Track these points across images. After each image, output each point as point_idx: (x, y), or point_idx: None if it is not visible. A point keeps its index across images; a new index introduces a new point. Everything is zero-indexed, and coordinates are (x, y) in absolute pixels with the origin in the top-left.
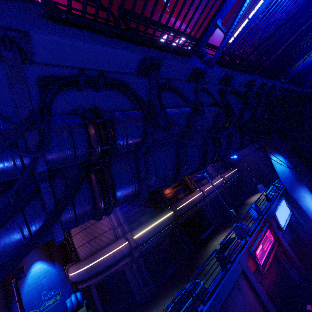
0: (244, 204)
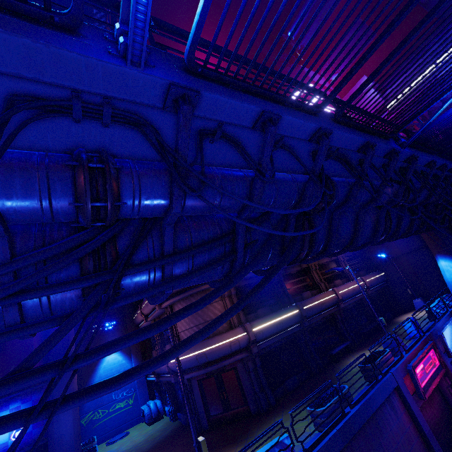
0: (392, 322)
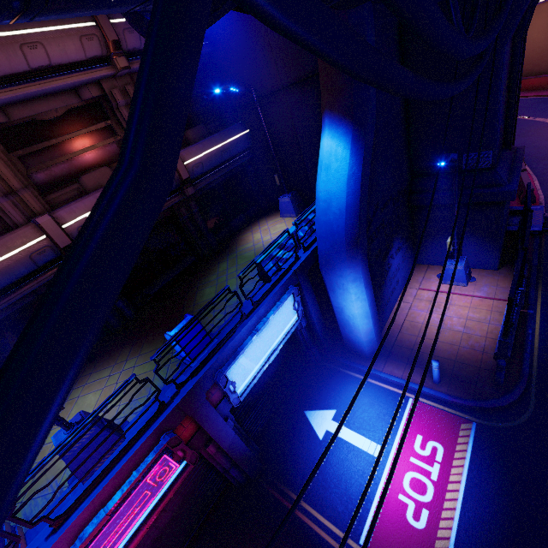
0: (232, 244)
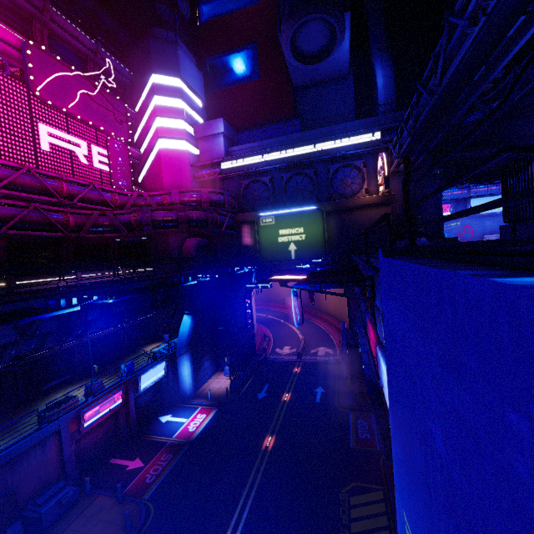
0: (137, 351)
